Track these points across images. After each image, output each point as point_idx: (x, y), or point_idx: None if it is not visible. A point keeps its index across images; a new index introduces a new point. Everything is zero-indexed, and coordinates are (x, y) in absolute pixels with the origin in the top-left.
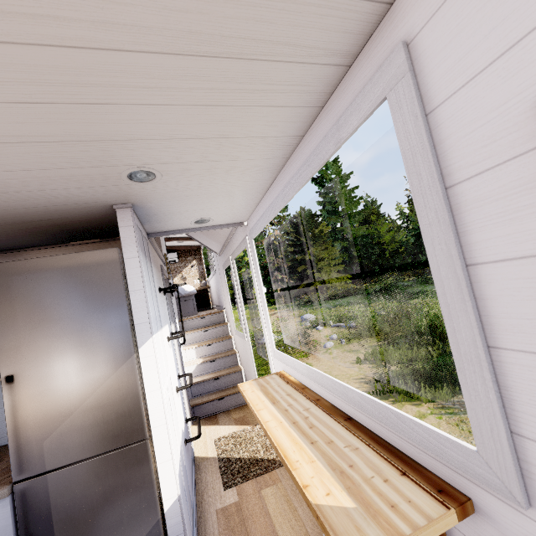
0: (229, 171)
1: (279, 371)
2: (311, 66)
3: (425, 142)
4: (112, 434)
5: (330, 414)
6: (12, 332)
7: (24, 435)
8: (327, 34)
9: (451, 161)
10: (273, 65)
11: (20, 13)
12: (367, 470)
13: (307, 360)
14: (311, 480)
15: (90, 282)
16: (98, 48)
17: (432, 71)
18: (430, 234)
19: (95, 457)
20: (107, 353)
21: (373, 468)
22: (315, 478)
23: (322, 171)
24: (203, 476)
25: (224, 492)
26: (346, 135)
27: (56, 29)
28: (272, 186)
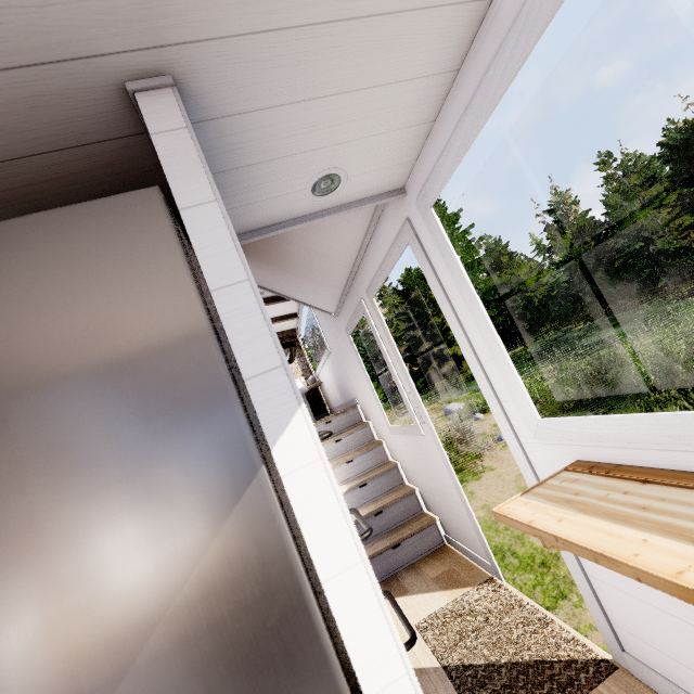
0: None
1: (556, 466)
2: None
3: None
4: None
5: None
6: None
7: None
8: None
9: None
10: None
11: None
12: None
13: (483, 463)
14: None
15: (98, 283)
16: None
17: None
18: None
19: None
20: (182, 476)
21: None
22: None
23: None
24: None
25: None
26: None
27: None
28: None
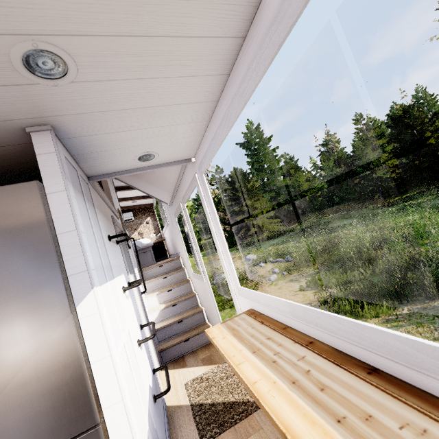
0: (170, 62)
1: (246, 309)
2: None
3: None
4: (48, 427)
5: (339, 364)
6: None
7: None
8: None
9: None
10: None
11: None
12: None
13: None
14: None
15: (1, 227)
16: None
17: None
18: None
19: None
20: (32, 317)
21: None
22: None
23: (247, 137)
24: (177, 429)
25: None
26: None
27: None
28: (222, 95)
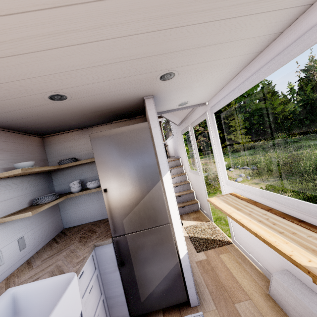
0: (218, 67)
1: (229, 192)
2: None
3: None
4: (153, 219)
5: (284, 217)
6: (104, 168)
7: (114, 216)
8: None
9: None
10: None
11: None
12: None
13: None
14: (292, 252)
15: (136, 142)
16: None
17: None
18: None
19: (146, 230)
20: (147, 179)
21: None
22: (294, 252)
23: None
24: None
25: (197, 253)
26: None
27: None
28: (239, 75)
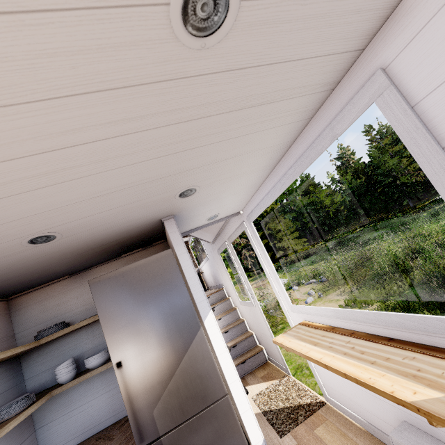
0: (242, 175)
1: (299, 322)
2: (311, 95)
3: (417, 124)
4: (201, 395)
5: (371, 340)
6: (114, 327)
7: (138, 408)
8: (324, 75)
9: (442, 131)
10: (289, 101)
11: (165, 111)
12: (434, 369)
13: None
14: (393, 387)
15: (158, 278)
16: (196, 119)
17: (410, 81)
18: (438, 180)
19: (193, 417)
20: (182, 330)
21: (438, 367)
22: (395, 385)
23: None
24: None
25: (281, 439)
26: (340, 131)
27: (179, 115)
28: (267, 179)
